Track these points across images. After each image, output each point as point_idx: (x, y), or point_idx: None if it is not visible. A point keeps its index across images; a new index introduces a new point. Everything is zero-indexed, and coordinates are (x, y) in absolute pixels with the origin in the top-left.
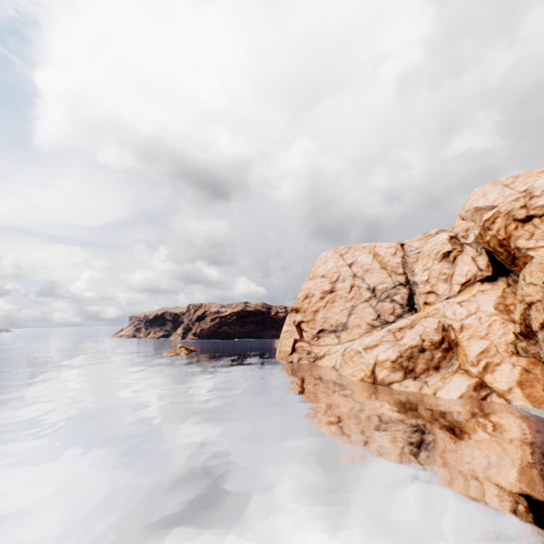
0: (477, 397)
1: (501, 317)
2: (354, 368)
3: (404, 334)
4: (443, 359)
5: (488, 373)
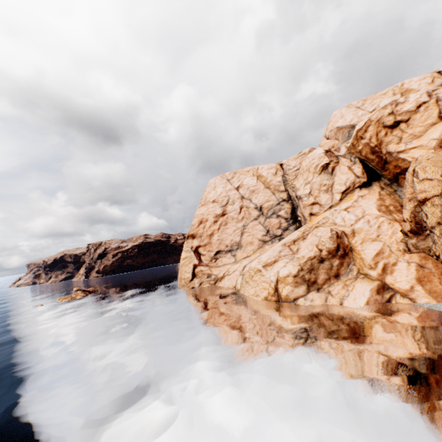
0: (382, 300)
1: (387, 218)
2: (257, 288)
3: (299, 246)
4: (341, 266)
5: (388, 274)
